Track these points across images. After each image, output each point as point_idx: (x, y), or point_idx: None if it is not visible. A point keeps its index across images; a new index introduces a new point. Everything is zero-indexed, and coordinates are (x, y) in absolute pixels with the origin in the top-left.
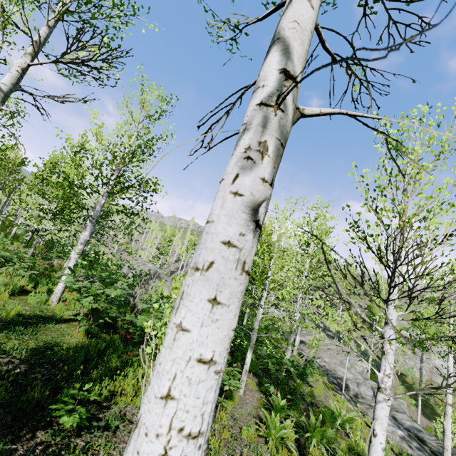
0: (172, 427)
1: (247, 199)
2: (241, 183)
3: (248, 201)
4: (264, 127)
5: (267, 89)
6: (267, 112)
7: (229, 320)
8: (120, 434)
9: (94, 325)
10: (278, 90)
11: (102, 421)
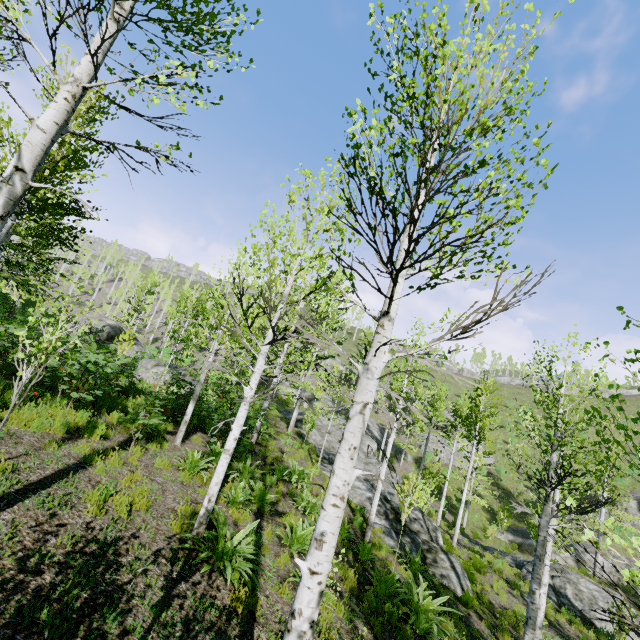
0: None
1: None
2: None
3: None
4: None
5: (6, 174)
6: (2, 185)
7: None
8: (4, 442)
9: None
10: (11, 176)
11: None
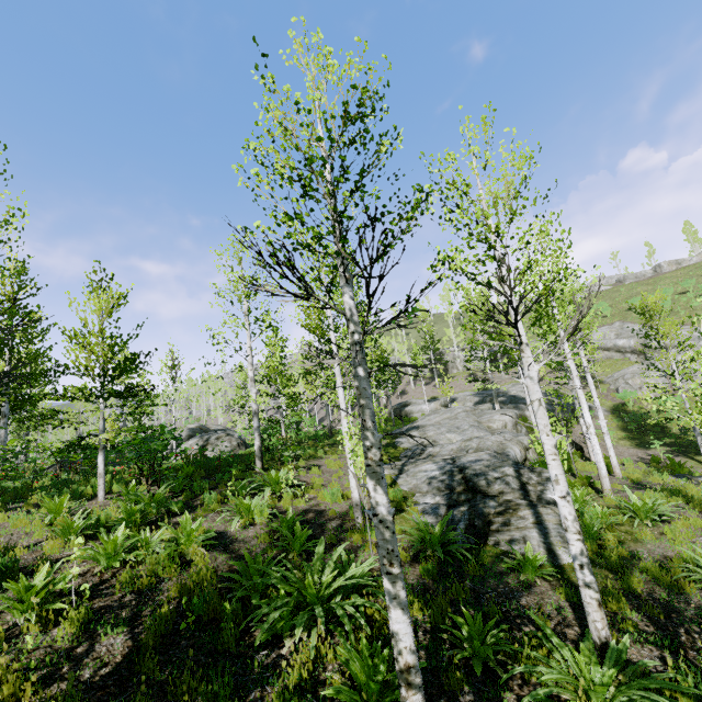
0: None
1: None
2: None
3: None
4: None
5: None
6: None
7: None
8: None
9: None
10: None
11: None
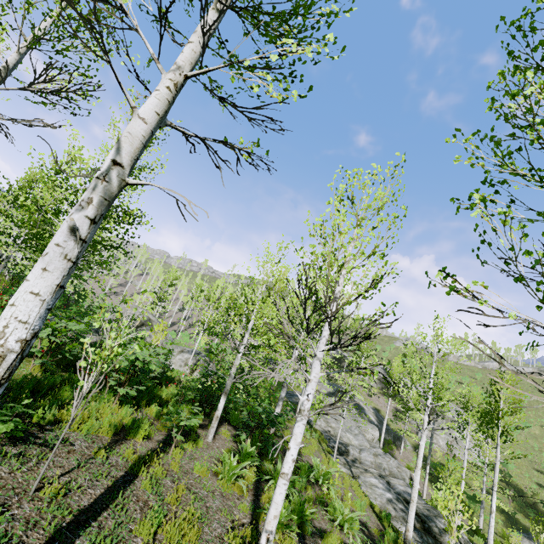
0: (12, 316)
1: (67, 225)
2: (73, 217)
3: (68, 226)
4: (94, 190)
5: (102, 170)
6: (97, 182)
7: (52, 279)
8: (57, 451)
9: (54, 364)
10: (107, 171)
11: (41, 438)
